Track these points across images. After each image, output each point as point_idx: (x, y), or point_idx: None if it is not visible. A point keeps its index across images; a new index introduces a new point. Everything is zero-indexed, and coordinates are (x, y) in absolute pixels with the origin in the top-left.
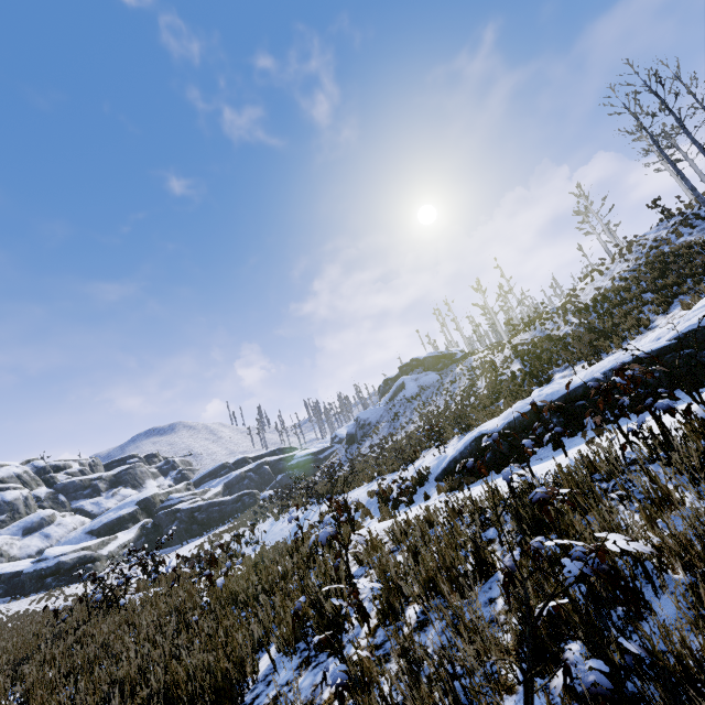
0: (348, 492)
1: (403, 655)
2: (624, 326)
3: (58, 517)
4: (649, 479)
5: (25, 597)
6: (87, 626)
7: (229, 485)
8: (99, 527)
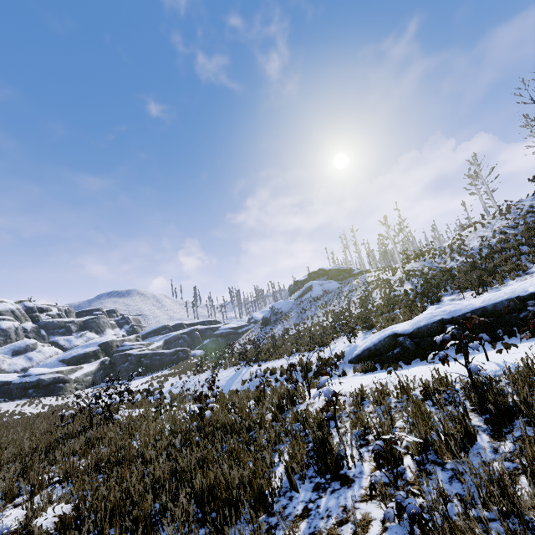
0: (272, 361)
1: (441, 497)
2: (505, 268)
3: (39, 346)
4: None
5: (12, 401)
6: (94, 431)
7: (168, 341)
8: (69, 358)
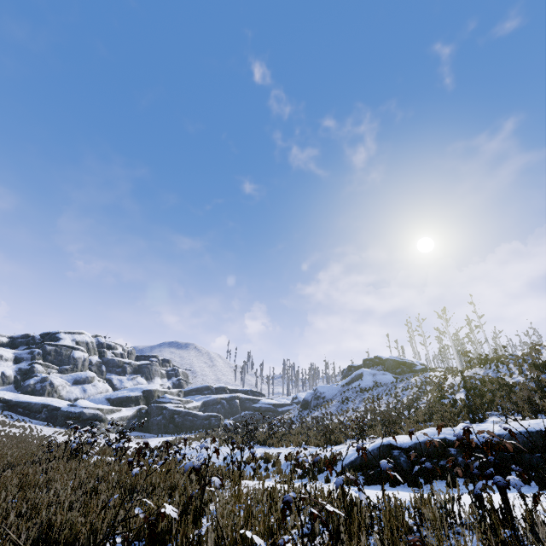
0: (276, 448)
1: None
2: None
3: (96, 380)
4: (457, 545)
5: (54, 427)
6: (56, 462)
7: (206, 404)
8: (115, 398)
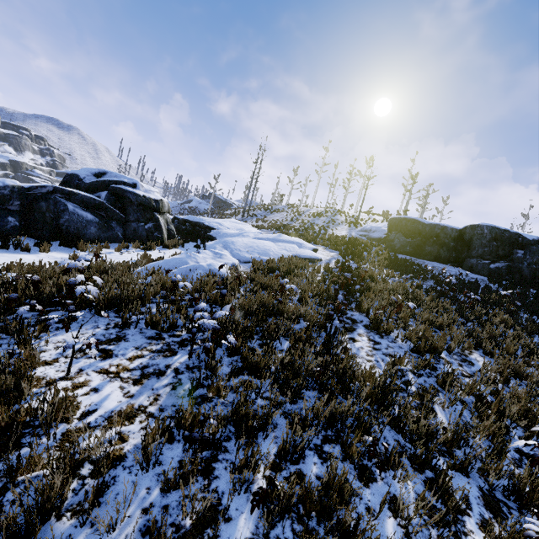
0: None
1: None
2: None
3: None
4: None
5: None
6: None
7: None
8: None
